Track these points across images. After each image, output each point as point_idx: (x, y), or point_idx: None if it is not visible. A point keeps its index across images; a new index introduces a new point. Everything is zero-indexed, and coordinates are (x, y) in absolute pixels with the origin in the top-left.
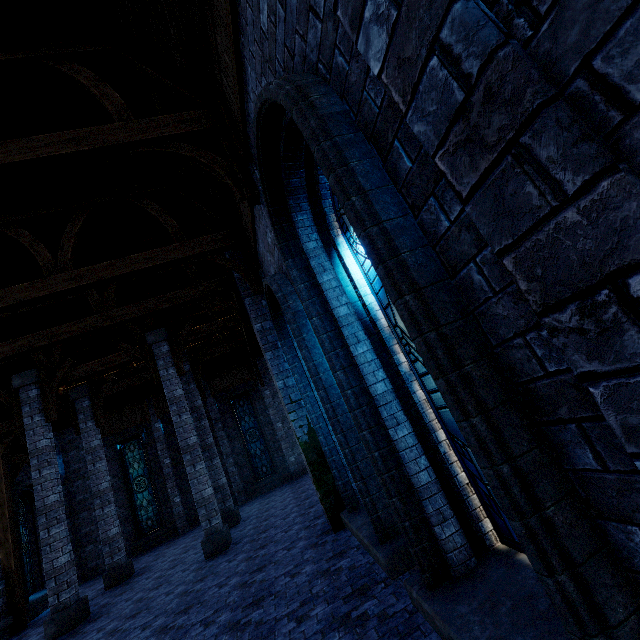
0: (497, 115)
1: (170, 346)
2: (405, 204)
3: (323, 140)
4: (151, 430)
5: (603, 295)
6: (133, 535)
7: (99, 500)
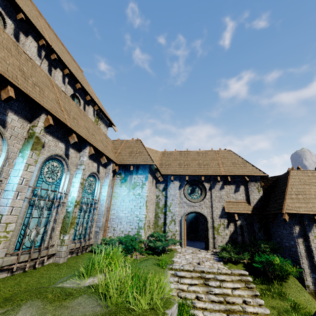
0: None
1: None
2: None
3: None
4: None
5: None
6: None
7: None
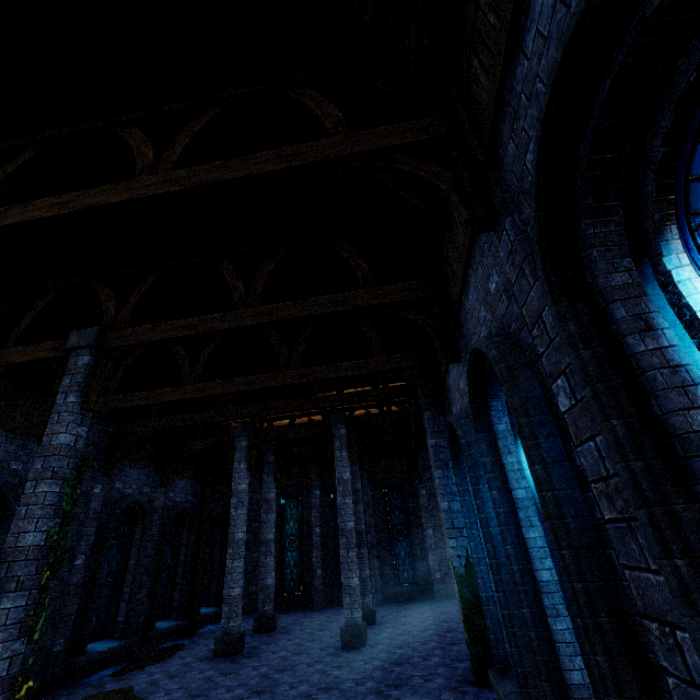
0: (620, 501)
1: (347, 430)
2: (575, 479)
3: (521, 416)
4: (310, 495)
5: (667, 629)
6: (277, 590)
7: (264, 548)
